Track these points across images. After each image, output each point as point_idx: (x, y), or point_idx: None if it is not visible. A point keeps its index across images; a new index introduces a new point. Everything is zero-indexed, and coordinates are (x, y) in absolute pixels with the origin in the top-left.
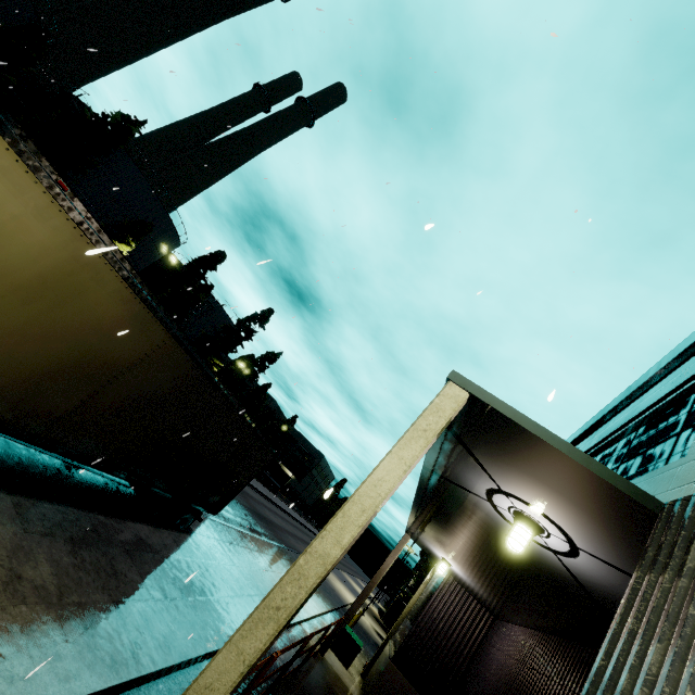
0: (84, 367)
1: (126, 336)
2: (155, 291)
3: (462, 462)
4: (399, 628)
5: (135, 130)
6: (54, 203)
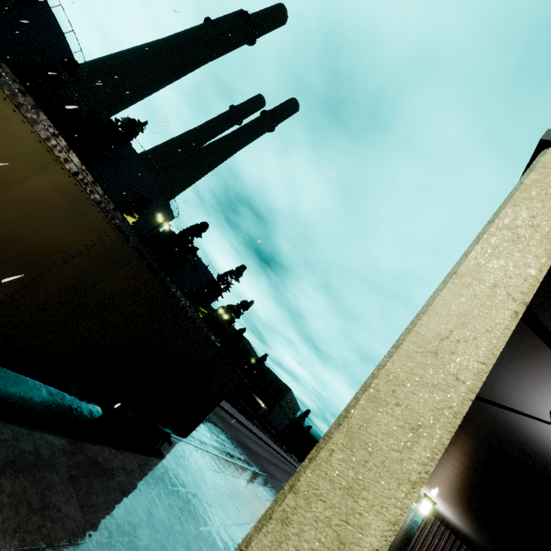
0: (4, 251)
1: (56, 217)
2: (155, 254)
3: (510, 356)
4: None
5: (138, 130)
6: None
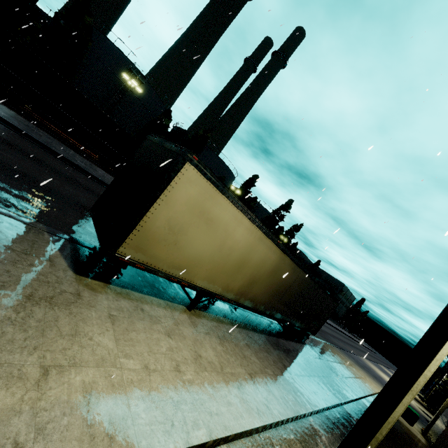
0: (279, 290)
1: (290, 276)
2: None
3: None
4: (445, 409)
5: (209, 135)
6: (277, 247)
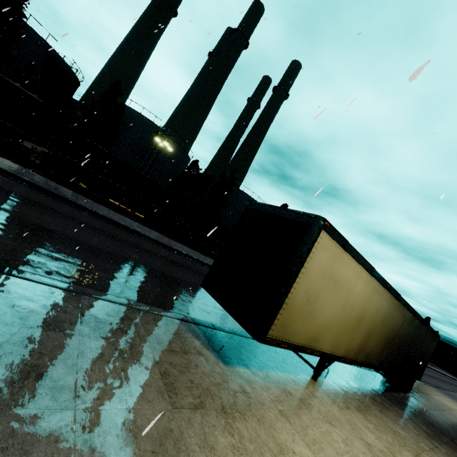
0: (390, 337)
1: (398, 319)
2: None
3: None
4: None
5: (236, 176)
6: (387, 292)
